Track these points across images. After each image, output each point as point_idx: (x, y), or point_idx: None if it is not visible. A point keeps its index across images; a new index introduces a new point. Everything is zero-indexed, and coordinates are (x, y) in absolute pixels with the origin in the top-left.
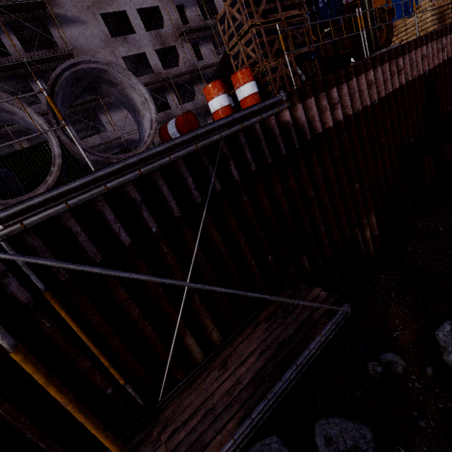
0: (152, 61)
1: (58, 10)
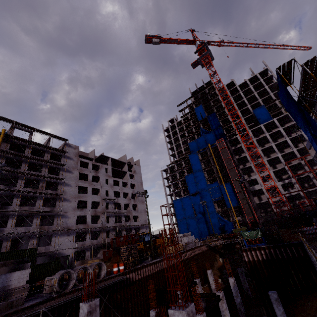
0: (88, 219)
1: (64, 196)
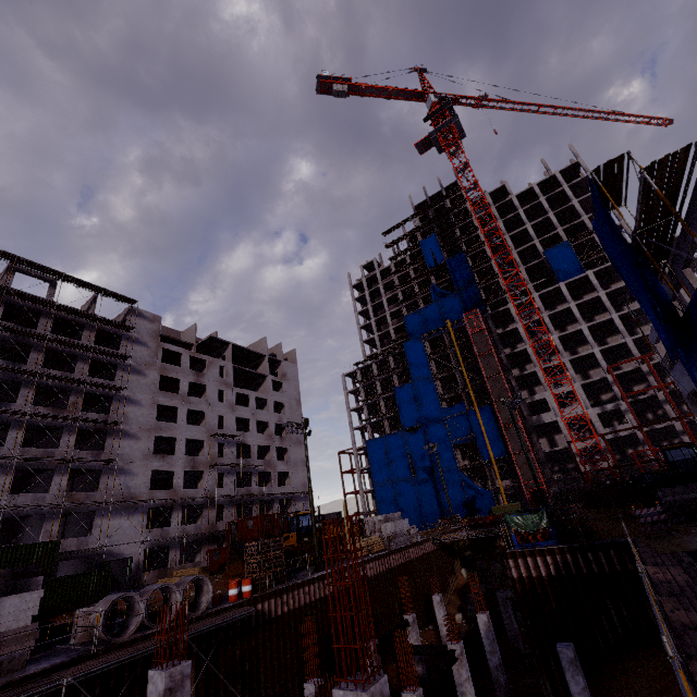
0: (176, 479)
1: (124, 427)
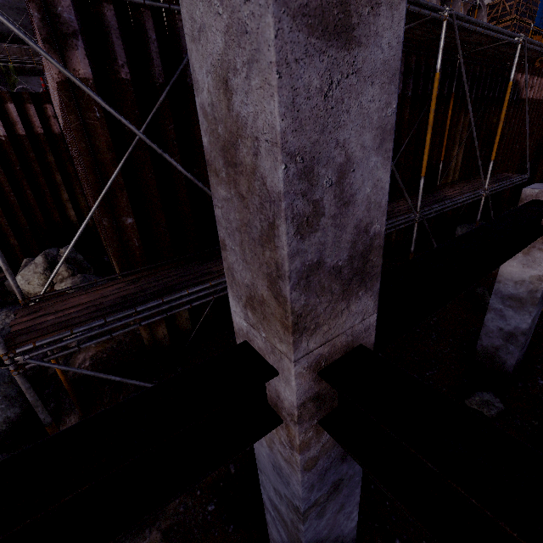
0: None
1: None
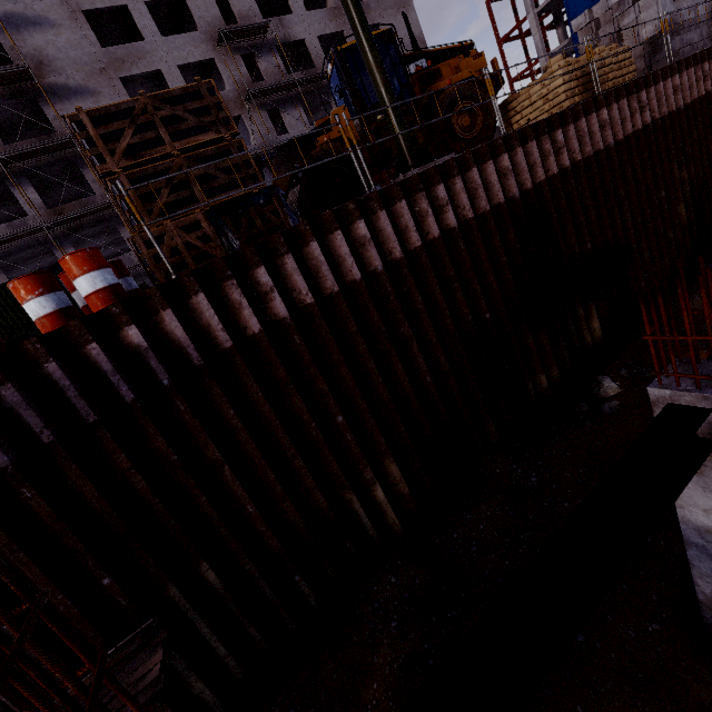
0: None
1: (55, 79)
